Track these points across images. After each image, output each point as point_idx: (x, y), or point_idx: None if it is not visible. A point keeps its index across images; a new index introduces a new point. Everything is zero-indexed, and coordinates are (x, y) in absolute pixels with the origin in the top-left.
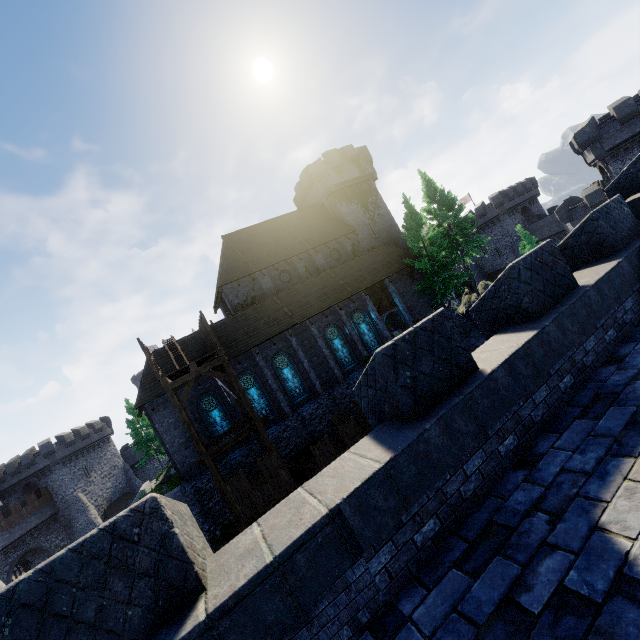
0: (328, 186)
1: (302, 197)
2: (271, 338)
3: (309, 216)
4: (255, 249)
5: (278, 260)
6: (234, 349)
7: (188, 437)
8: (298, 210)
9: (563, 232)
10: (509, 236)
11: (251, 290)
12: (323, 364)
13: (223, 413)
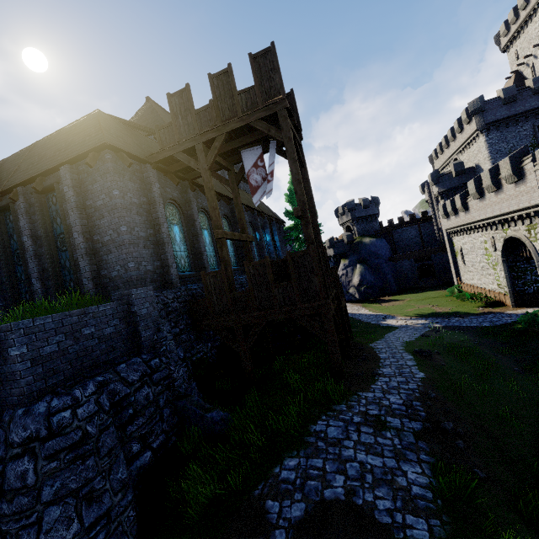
0: None
1: None
2: (226, 197)
3: None
4: None
5: None
6: (201, 181)
7: (149, 235)
8: None
9: None
10: None
11: None
12: None
13: (182, 235)
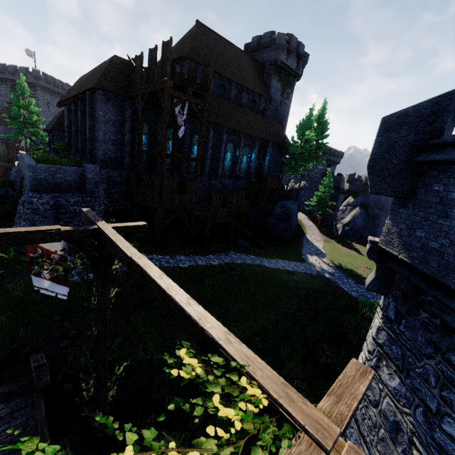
0: (278, 57)
1: (253, 48)
2: None
3: (253, 65)
4: (215, 53)
5: (226, 75)
6: None
7: (118, 138)
8: (248, 54)
9: (337, 188)
10: (315, 172)
11: (199, 78)
12: (215, 161)
13: (147, 142)
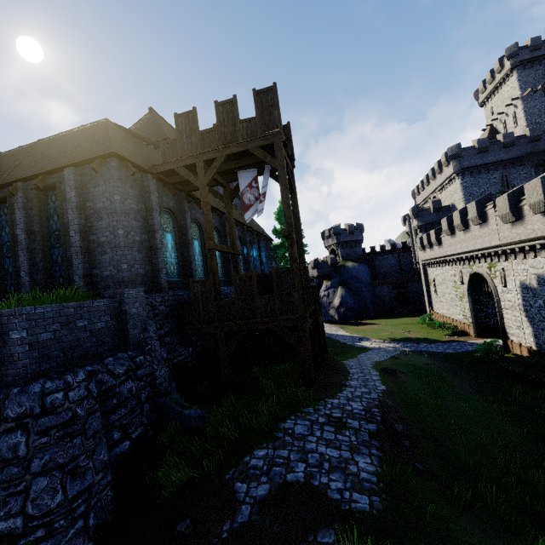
0: None
1: None
2: (218, 211)
3: None
4: None
5: None
6: (196, 193)
7: (143, 240)
8: None
9: None
10: None
11: None
12: None
13: (174, 243)
